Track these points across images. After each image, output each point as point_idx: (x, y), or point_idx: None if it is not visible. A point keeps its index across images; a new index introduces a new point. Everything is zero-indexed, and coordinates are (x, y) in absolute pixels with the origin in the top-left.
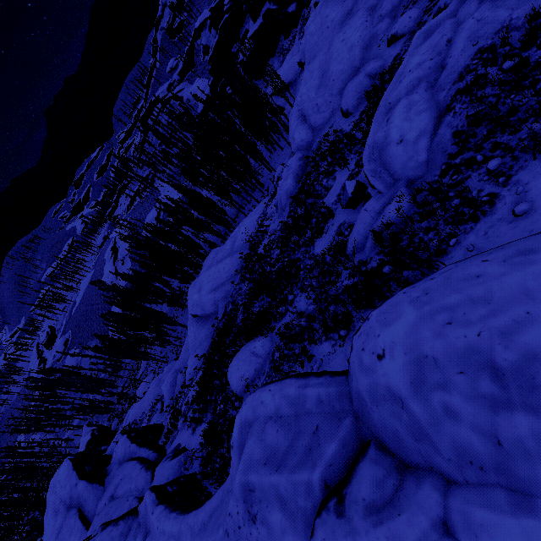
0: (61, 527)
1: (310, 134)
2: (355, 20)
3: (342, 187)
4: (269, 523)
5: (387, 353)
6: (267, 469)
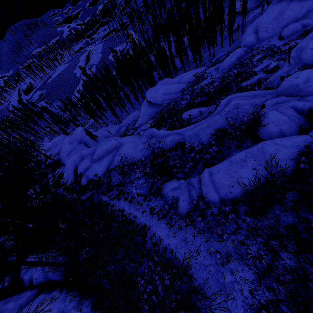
0: (75, 147)
1: (255, 41)
2: None
3: (266, 66)
4: (243, 108)
5: (299, 77)
6: (245, 100)
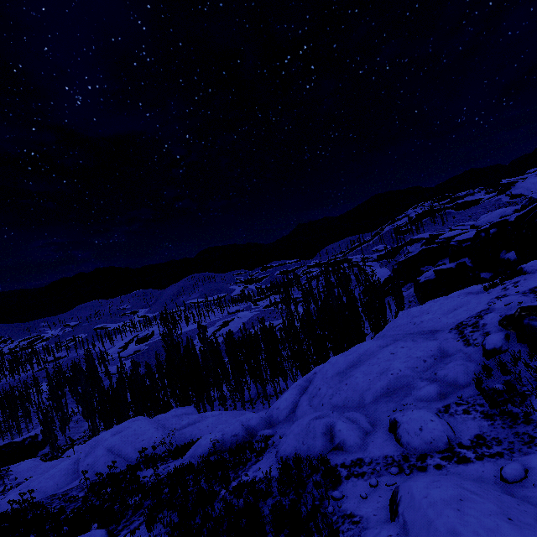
0: None
1: (286, 412)
2: (420, 346)
3: None
4: None
5: None
6: None
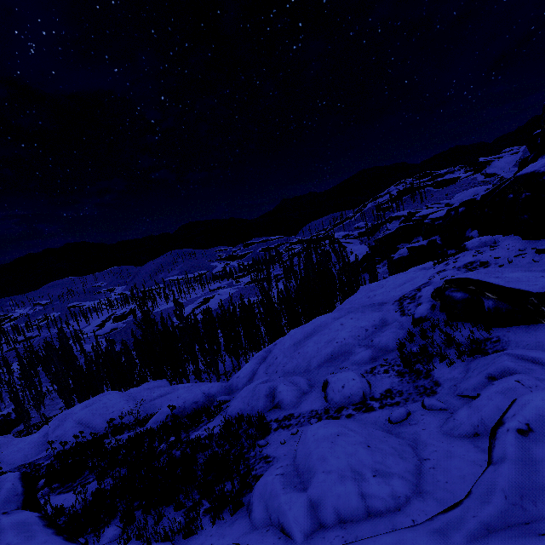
0: None
1: (245, 380)
2: (366, 317)
3: None
4: None
5: None
6: None
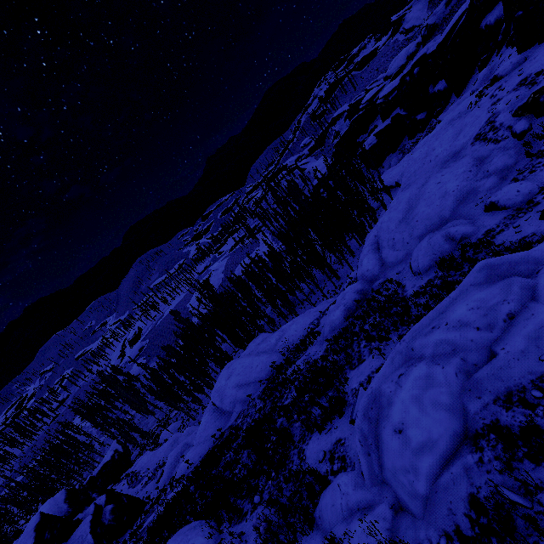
0: None
1: (378, 268)
2: (458, 166)
3: (369, 376)
4: None
5: None
6: None
